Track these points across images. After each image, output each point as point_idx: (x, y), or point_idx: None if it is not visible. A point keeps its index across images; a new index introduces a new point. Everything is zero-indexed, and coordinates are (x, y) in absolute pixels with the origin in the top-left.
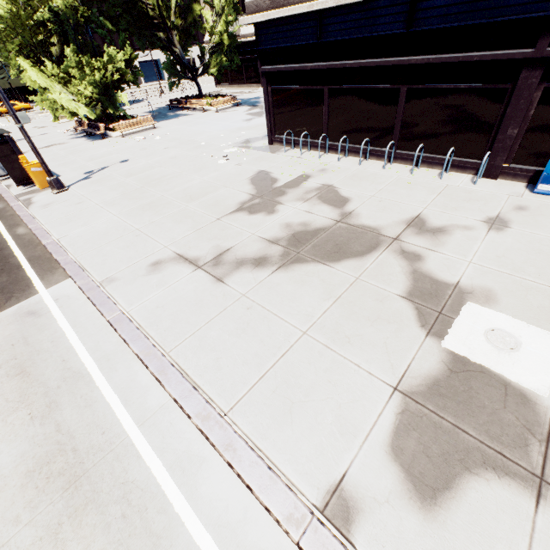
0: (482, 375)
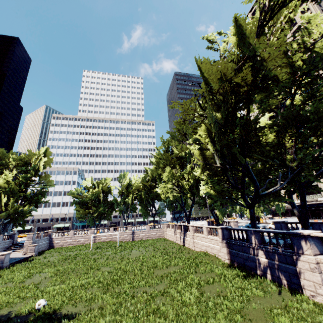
0: None
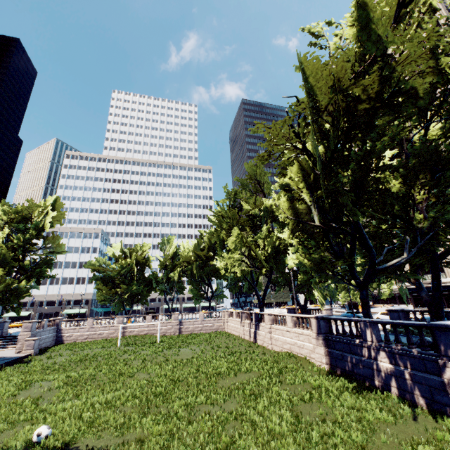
0: None
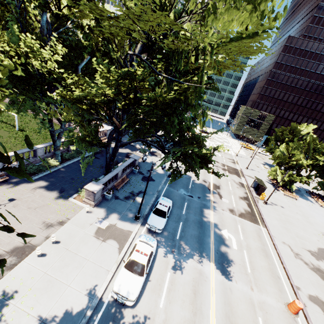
0: None
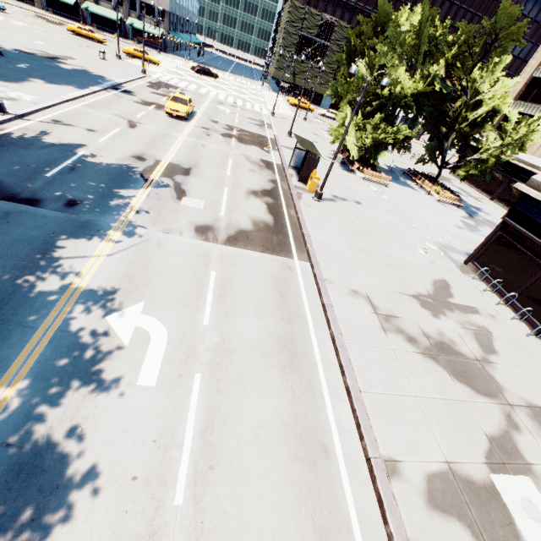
0: (501, 506)
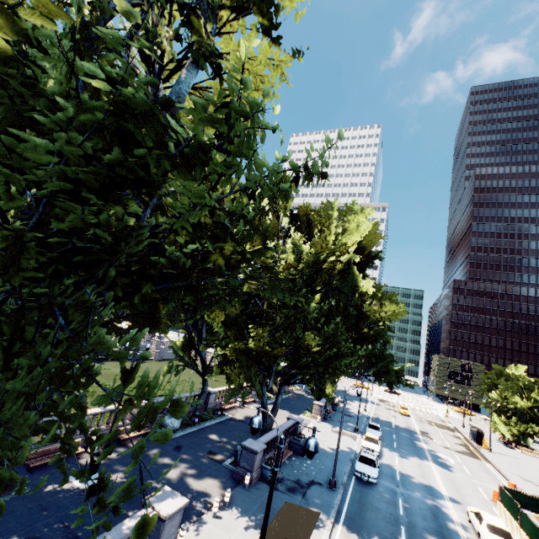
0: None
